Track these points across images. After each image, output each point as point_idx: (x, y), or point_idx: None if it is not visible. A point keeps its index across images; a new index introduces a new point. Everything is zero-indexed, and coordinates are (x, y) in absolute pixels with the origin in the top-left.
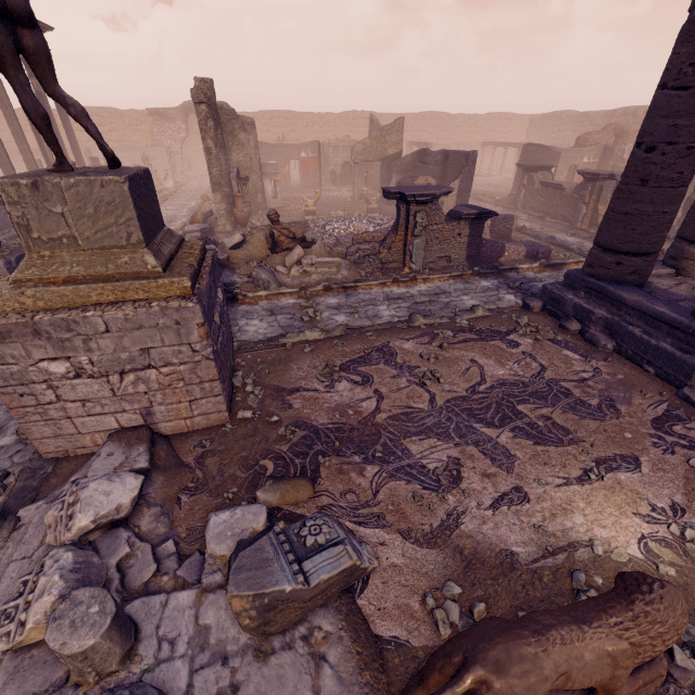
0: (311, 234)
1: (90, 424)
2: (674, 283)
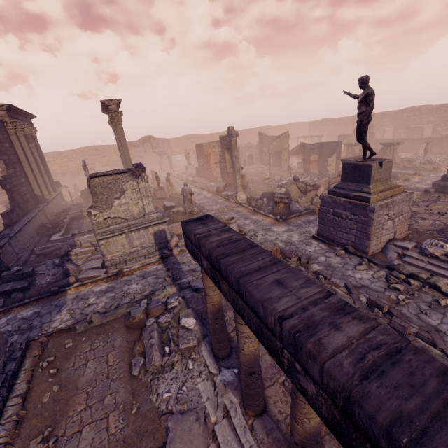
0: (312, 183)
1: (383, 239)
2: None
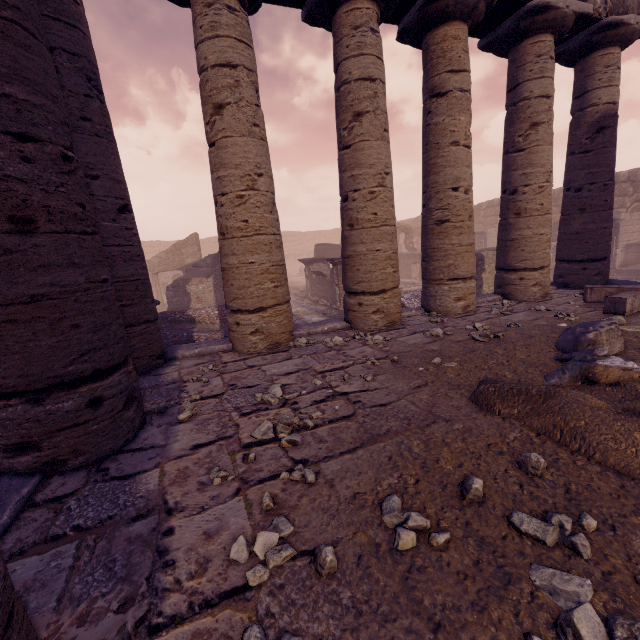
0: None
1: None
2: (197, 363)
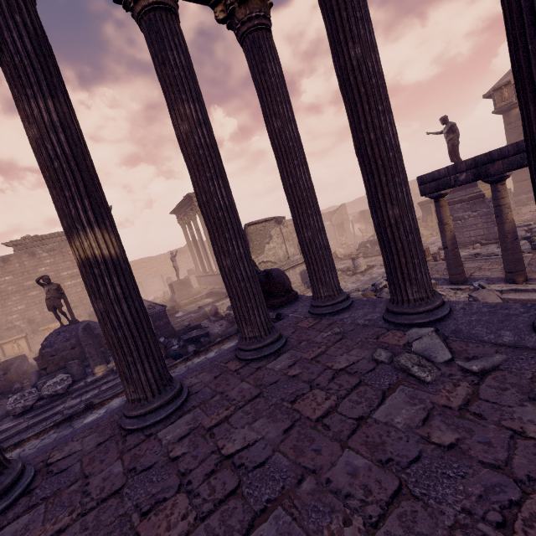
0: None
1: None
2: None
